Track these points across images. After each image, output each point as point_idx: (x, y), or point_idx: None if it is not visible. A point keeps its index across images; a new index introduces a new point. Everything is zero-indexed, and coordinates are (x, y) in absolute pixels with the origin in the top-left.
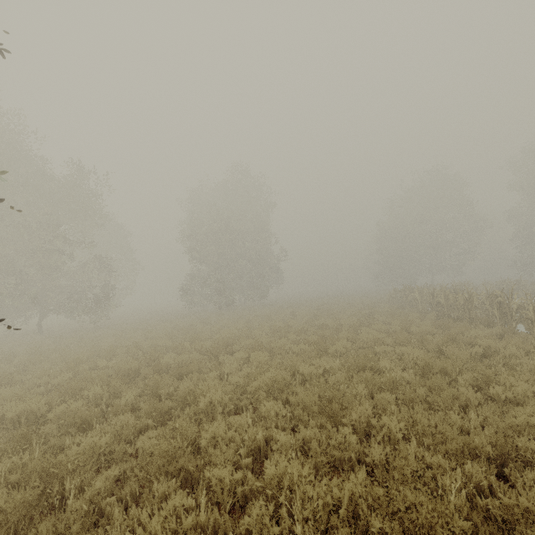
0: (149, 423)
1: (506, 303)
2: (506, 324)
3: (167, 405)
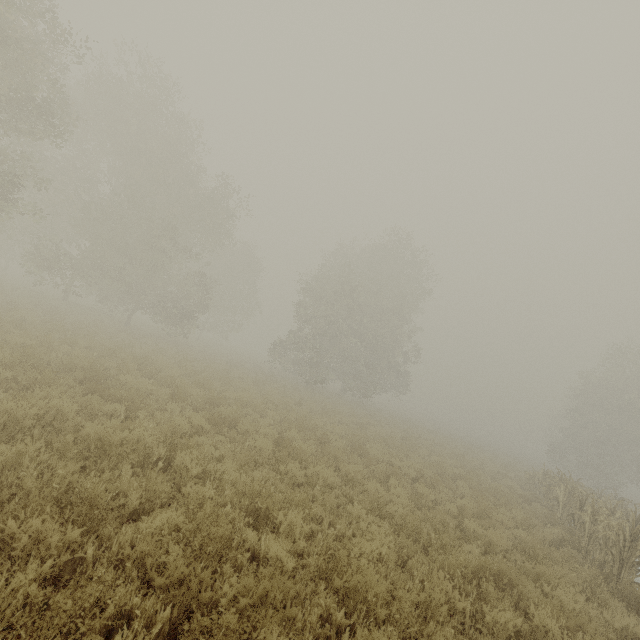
0: None
1: None
2: None
3: None
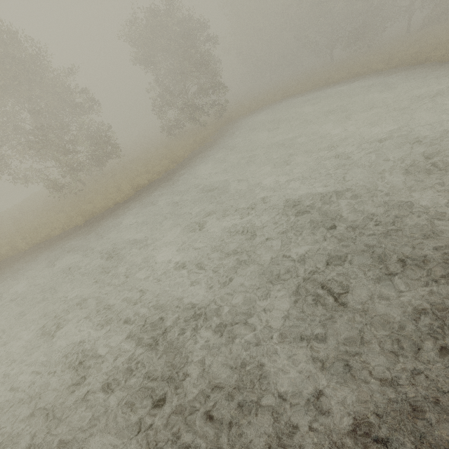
0: None
1: None
2: None
3: None
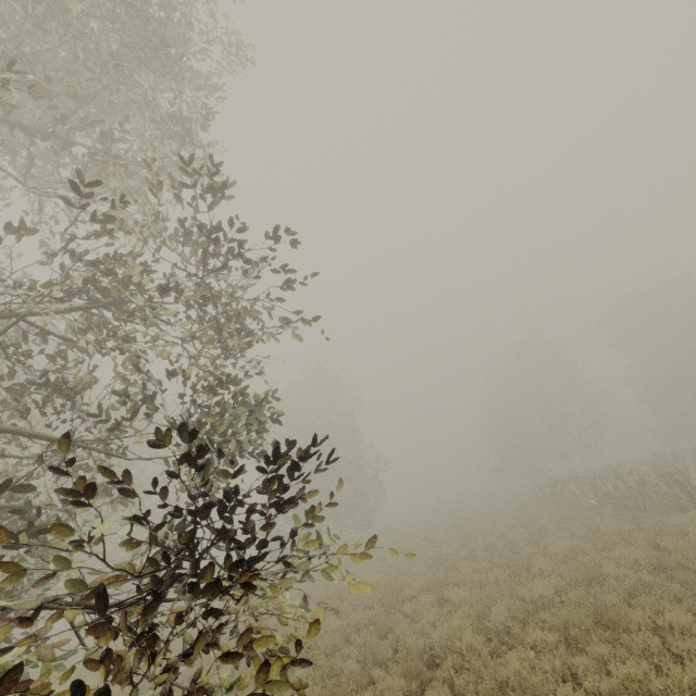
0: (413, 686)
1: (684, 480)
2: (695, 506)
3: (413, 663)
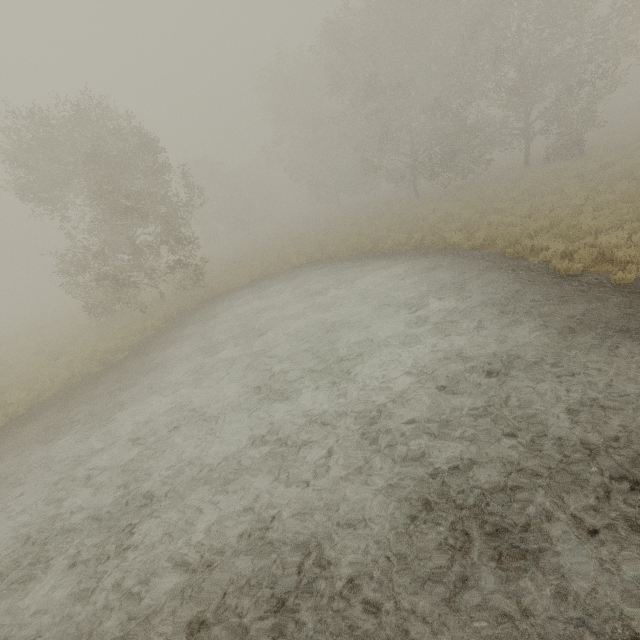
0: None
1: None
2: None
3: None
